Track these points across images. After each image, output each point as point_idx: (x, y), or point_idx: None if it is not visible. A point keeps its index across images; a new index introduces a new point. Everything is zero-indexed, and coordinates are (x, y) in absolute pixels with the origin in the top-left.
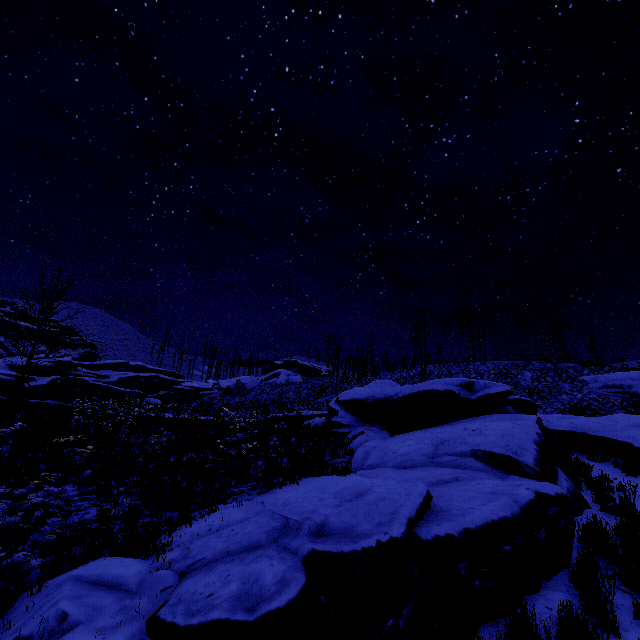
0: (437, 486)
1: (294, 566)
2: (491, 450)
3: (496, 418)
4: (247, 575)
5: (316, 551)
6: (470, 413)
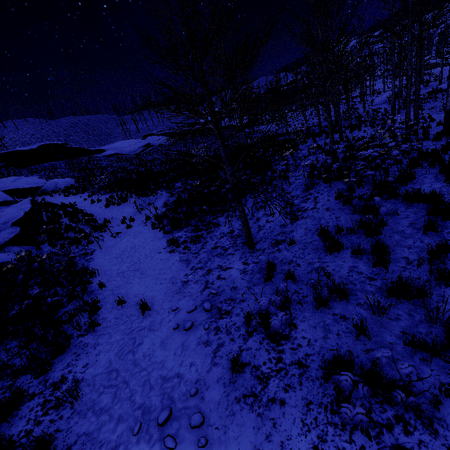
0: None
1: (12, 227)
2: None
3: None
4: (5, 234)
5: (14, 222)
6: None
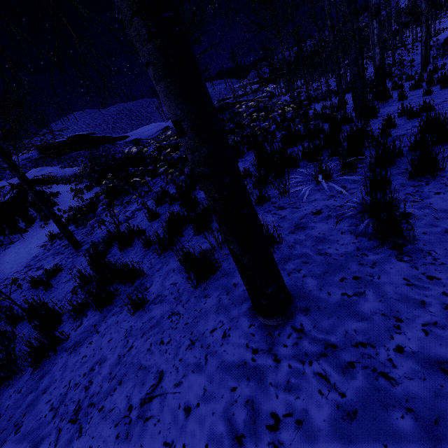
0: None
1: None
2: None
3: None
4: None
5: None
6: None
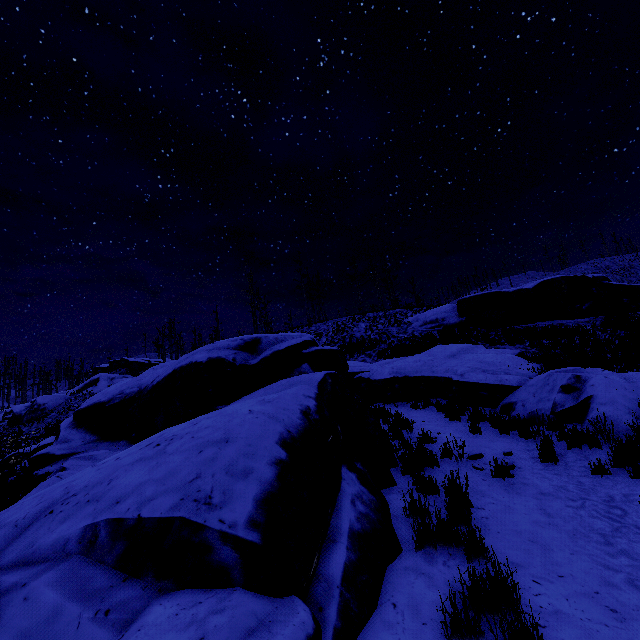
0: None
1: None
2: (139, 512)
3: (261, 391)
4: None
5: None
6: (250, 388)
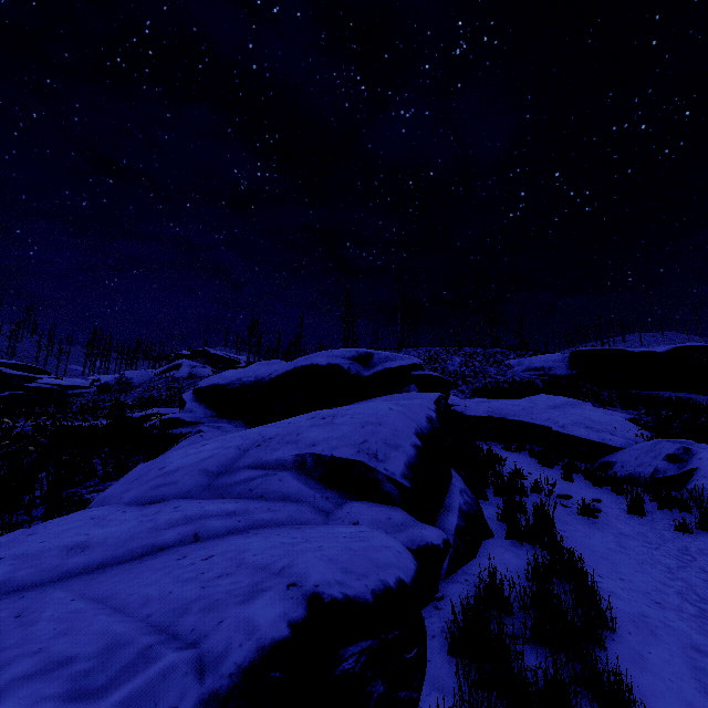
0: (103, 572)
1: None
2: (332, 453)
3: (382, 399)
4: None
5: None
6: (360, 396)
